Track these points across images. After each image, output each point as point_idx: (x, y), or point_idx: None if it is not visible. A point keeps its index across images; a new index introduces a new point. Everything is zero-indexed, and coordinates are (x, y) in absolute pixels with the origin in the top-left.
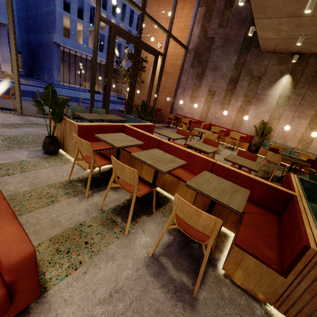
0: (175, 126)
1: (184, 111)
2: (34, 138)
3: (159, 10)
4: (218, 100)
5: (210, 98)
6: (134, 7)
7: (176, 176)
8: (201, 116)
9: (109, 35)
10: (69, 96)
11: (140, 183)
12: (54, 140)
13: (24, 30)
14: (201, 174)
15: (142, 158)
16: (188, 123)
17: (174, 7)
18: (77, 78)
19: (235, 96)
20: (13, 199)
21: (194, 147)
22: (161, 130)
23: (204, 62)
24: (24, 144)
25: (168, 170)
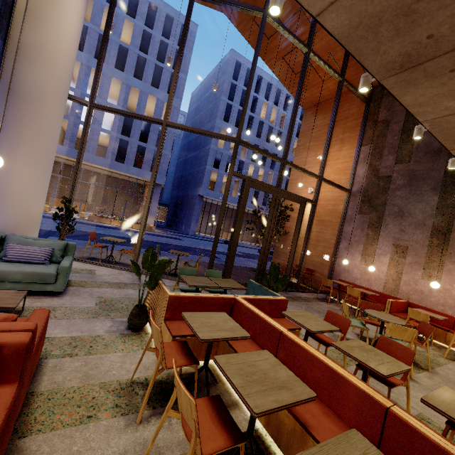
0: (337, 300)
1: (353, 275)
2: (129, 304)
3: (310, 156)
4: (416, 262)
5: (399, 257)
6: (274, 159)
7: (299, 420)
8: (387, 286)
9: (242, 188)
10: (199, 248)
11: (217, 421)
12: (142, 312)
13: (175, 187)
14: (339, 437)
15: (228, 370)
16: (359, 296)
17: (326, 151)
18: (214, 227)
19: (450, 256)
20: (50, 398)
21: (350, 355)
22: (310, 304)
23: (380, 206)
24: (114, 311)
25: (264, 408)
